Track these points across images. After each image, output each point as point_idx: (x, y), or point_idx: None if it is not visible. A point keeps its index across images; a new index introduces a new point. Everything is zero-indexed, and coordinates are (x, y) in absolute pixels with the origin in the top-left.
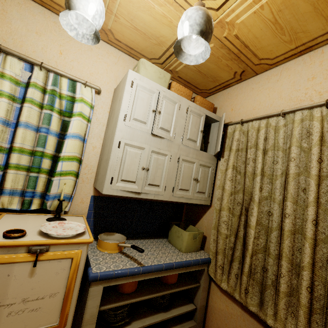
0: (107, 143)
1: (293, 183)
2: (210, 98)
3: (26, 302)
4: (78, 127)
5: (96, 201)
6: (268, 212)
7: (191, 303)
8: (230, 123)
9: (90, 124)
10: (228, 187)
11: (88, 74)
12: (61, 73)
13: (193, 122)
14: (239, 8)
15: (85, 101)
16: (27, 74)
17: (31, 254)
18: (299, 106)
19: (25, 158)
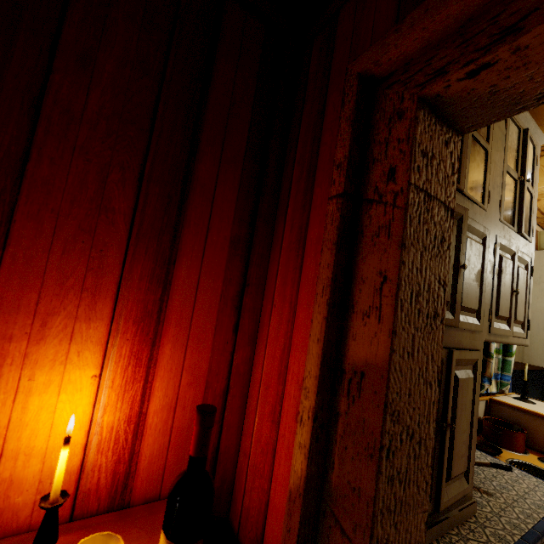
0: (543, 318)
1: None
2: None
3: None
4: None
5: (512, 375)
6: None
7: None
8: None
9: None
10: None
11: None
12: None
13: None
14: None
15: None
16: None
17: None
18: None
19: None
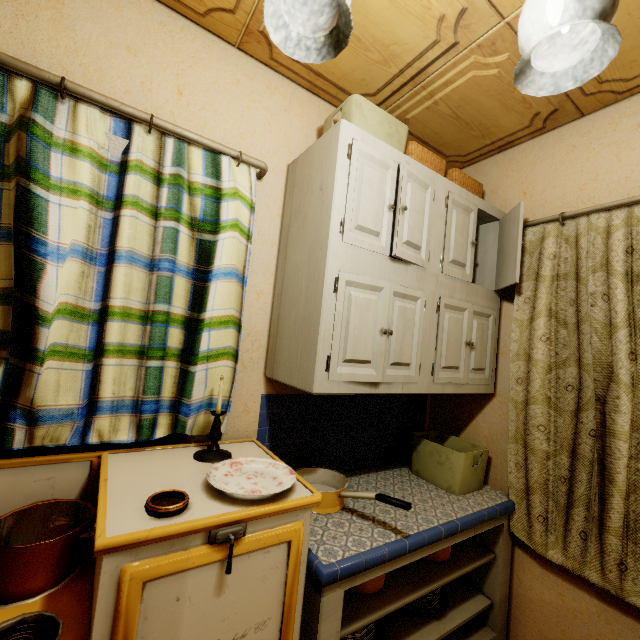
0: (295, 284)
1: None
2: (465, 172)
3: None
4: (234, 253)
5: (271, 405)
6: None
7: (479, 593)
8: (533, 223)
9: (251, 244)
10: (541, 356)
11: (235, 135)
12: (190, 137)
13: (459, 226)
14: None
15: (242, 195)
16: (120, 142)
17: (216, 547)
18: None
19: (133, 329)
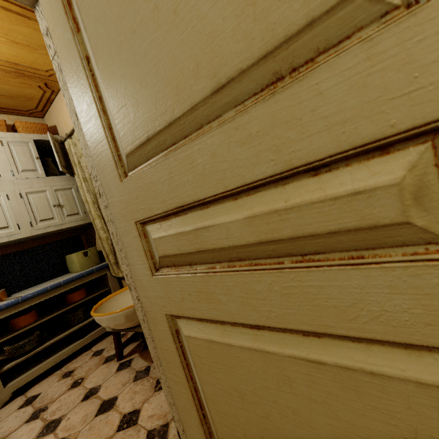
0: None
1: None
2: (47, 116)
3: None
4: None
5: None
6: None
7: None
8: (63, 140)
9: None
10: (89, 199)
11: None
12: None
13: (20, 152)
14: None
15: None
16: None
17: None
18: None
19: None
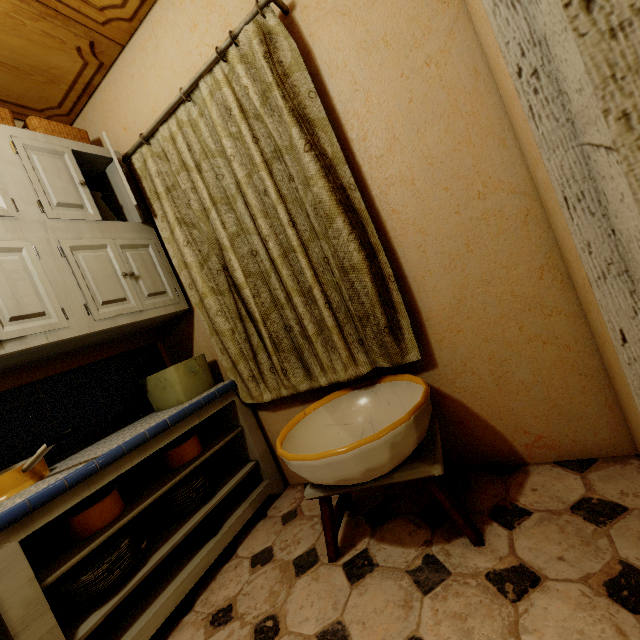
0: None
1: (251, 190)
2: (78, 125)
3: None
4: None
5: None
6: (252, 253)
7: (249, 463)
8: (131, 151)
9: None
10: (191, 258)
11: None
12: None
13: (50, 169)
14: None
15: None
16: None
17: None
18: (195, 74)
19: None
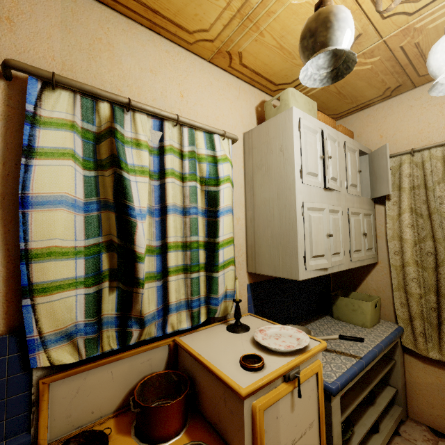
0: (267, 211)
1: None
2: (337, 124)
3: (294, 444)
4: (229, 197)
5: (252, 290)
6: None
7: (387, 385)
8: (393, 155)
9: (233, 189)
10: (409, 236)
11: (214, 119)
12: (198, 126)
13: (352, 162)
14: (442, 10)
15: (228, 158)
16: (157, 134)
17: (289, 383)
18: None
19: (179, 255)
